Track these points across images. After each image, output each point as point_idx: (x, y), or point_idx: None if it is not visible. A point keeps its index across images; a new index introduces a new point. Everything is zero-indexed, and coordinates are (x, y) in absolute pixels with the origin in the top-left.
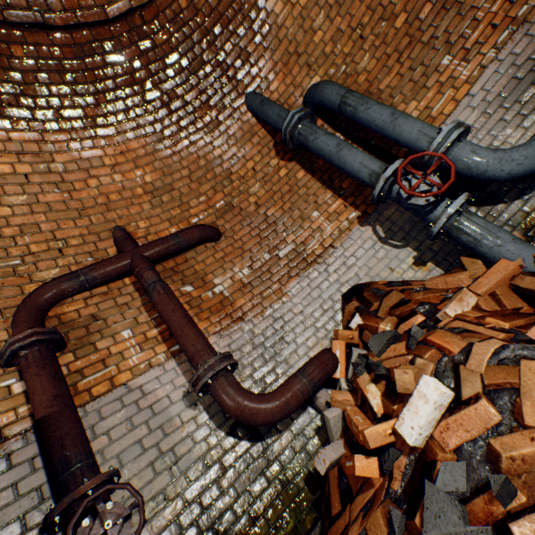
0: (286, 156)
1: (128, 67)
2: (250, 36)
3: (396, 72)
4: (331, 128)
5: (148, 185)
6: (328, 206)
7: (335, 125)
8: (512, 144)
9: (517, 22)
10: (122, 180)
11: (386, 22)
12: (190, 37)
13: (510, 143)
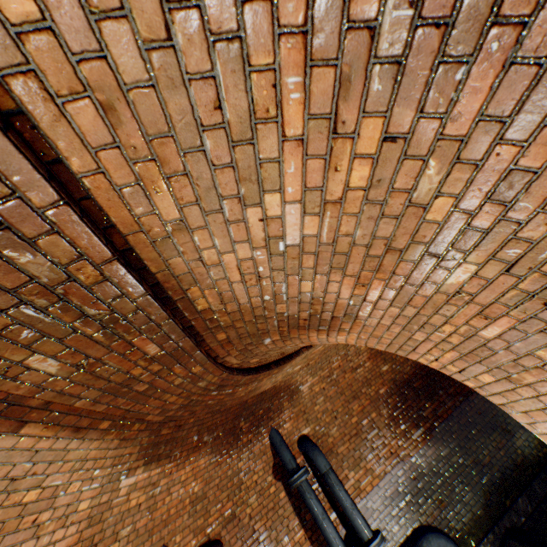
0: (277, 475)
1: (228, 413)
2: (288, 398)
3: (347, 445)
4: (308, 463)
5: (194, 493)
6: (295, 533)
7: (310, 462)
8: (394, 533)
9: (400, 457)
10: (183, 491)
11: (348, 415)
12: (263, 397)
13: (394, 531)
